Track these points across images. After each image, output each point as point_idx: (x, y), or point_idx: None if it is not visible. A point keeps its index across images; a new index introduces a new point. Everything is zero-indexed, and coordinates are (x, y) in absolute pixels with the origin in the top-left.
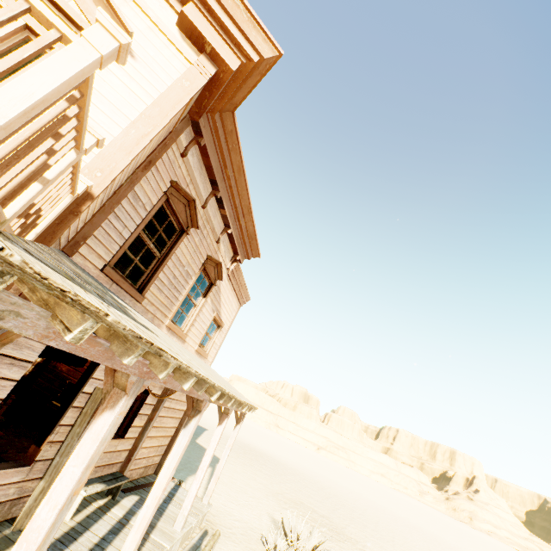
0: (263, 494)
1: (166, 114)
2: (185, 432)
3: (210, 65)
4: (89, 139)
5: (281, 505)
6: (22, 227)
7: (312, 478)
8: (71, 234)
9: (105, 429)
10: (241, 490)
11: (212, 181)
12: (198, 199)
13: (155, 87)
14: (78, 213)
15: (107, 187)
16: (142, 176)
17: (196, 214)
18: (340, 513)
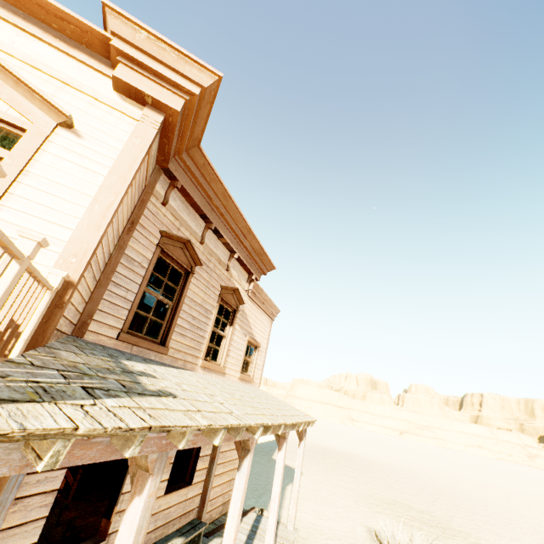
0: (352, 501)
1: (125, 177)
2: (240, 475)
3: (156, 114)
4: (29, 245)
5: (373, 510)
6: (0, 345)
7: (401, 468)
8: (73, 319)
9: (137, 517)
10: (327, 502)
11: (202, 216)
12: (194, 237)
13: (108, 156)
14: (63, 305)
15: (87, 268)
16: (129, 238)
17: (196, 253)
18: (441, 503)
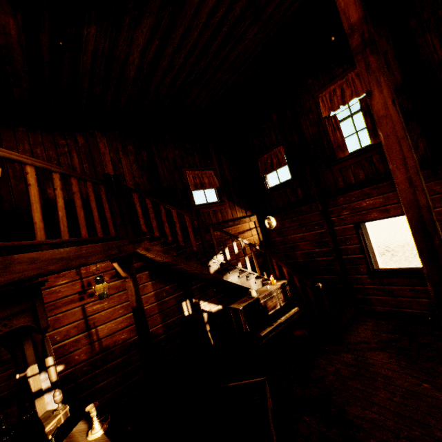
0: None
1: None
2: None
3: None
4: None
5: None
6: None
7: None
8: None
9: None
10: None
11: None
12: None
13: None
14: None
15: None
16: None
17: None
18: None
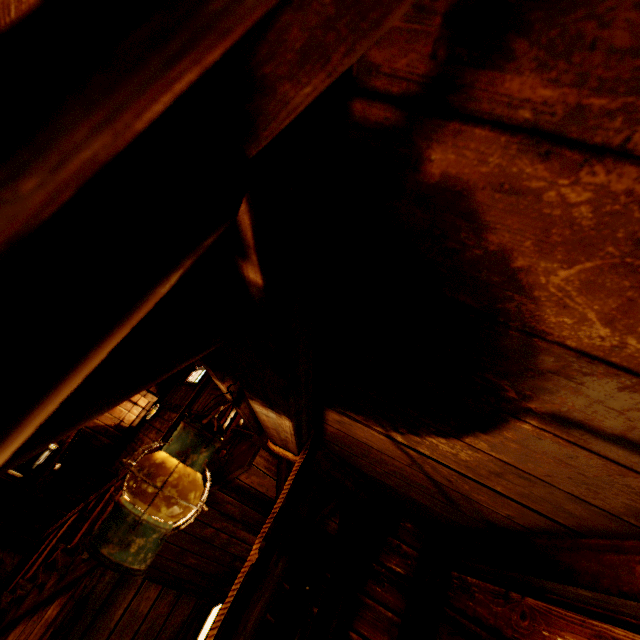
0: None
1: None
2: None
3: None
4: None
5: None
6: None
7: None
8: None
9: None
10: None
11: None
12: None
13: None
14: None
15: None
16: None
17: None
18: None
